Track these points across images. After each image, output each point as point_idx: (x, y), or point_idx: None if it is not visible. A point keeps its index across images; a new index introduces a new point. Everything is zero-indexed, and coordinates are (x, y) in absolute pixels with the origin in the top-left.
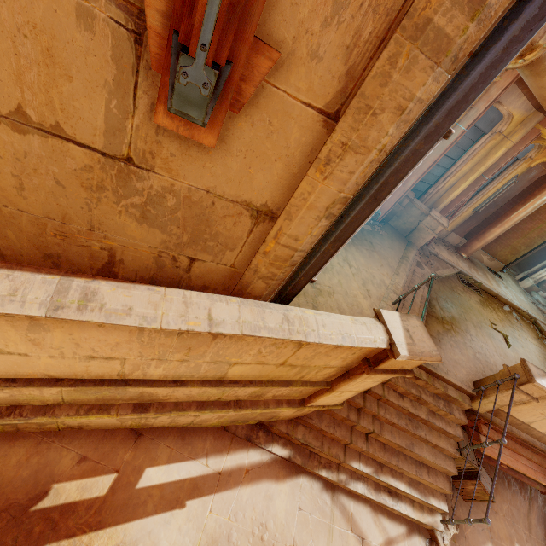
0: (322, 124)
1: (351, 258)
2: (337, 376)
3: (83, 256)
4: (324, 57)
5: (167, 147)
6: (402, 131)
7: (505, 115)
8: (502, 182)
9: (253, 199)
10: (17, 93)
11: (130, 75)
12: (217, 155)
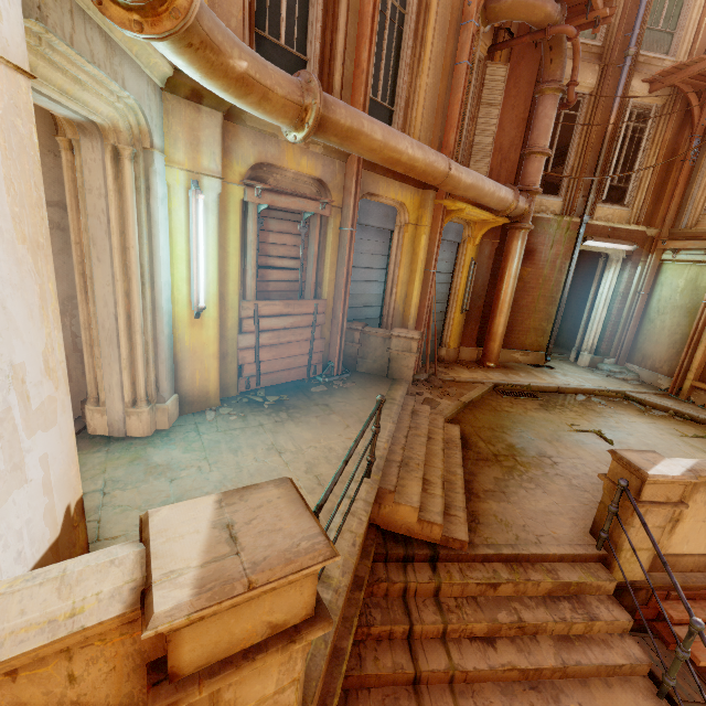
0: None
1: (284, 440)
2: None
3: None
4: None
5: None
6: None
7: (395, 205)
8: (464, 271)
9: None
10: None
11: None
12: None
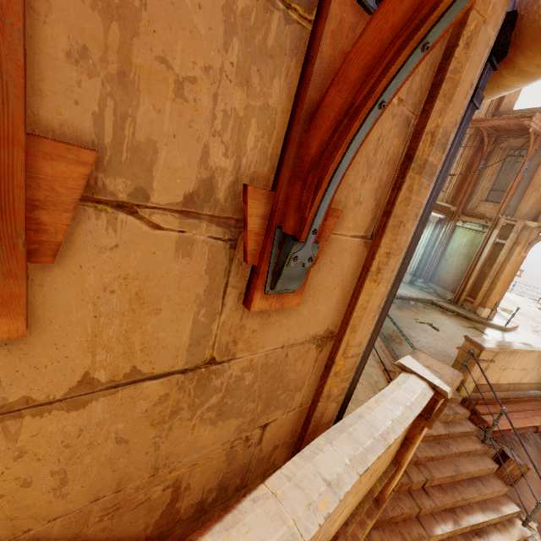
0: (363, 246)
1: None
2: (398, 449)
3: (136, 519)
4: (363, 201)
5: (249, 326)
6: (414, 228)
7: None
8: None
9: (318, 330)
10: (85, 360)
11: (221, 278)
12: (292, 309)
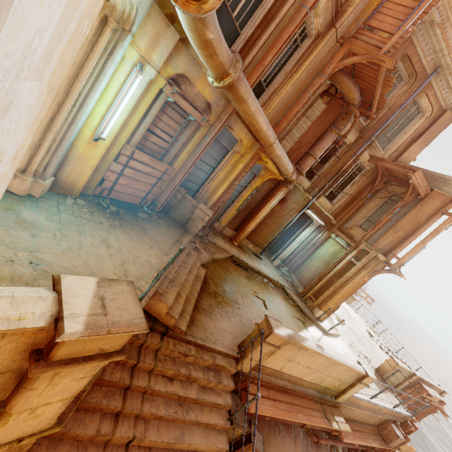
0: None
1: (113, 239)
2: (11, 389)
3: None
4: None
5: None
6: None
7: (238, 140)
8: (250, 190)
9: None
10: None
11: None
12: None
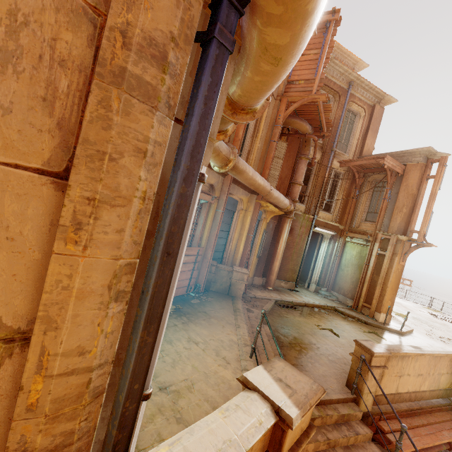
0: (51, 187)
1: (194, 335)
2: None
3: None
4: (13, 108)
5: None
6: (156, 175)
7: (238, 200)
8: (260, 235)
9: None
10: None
11: None
12: None
